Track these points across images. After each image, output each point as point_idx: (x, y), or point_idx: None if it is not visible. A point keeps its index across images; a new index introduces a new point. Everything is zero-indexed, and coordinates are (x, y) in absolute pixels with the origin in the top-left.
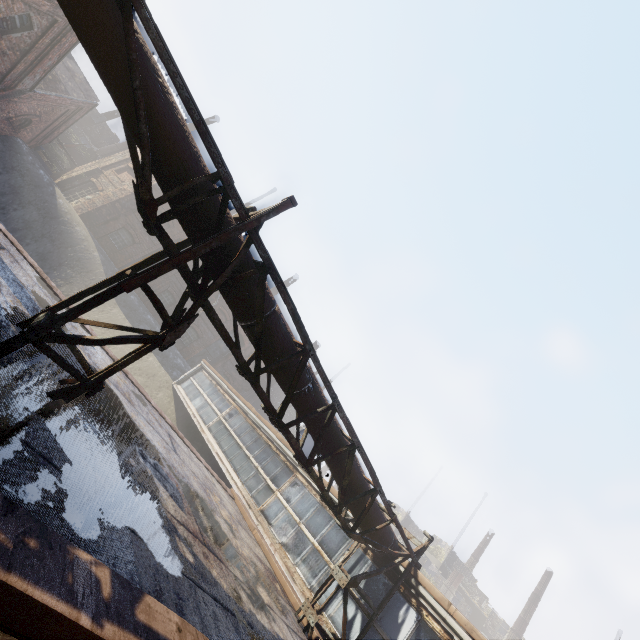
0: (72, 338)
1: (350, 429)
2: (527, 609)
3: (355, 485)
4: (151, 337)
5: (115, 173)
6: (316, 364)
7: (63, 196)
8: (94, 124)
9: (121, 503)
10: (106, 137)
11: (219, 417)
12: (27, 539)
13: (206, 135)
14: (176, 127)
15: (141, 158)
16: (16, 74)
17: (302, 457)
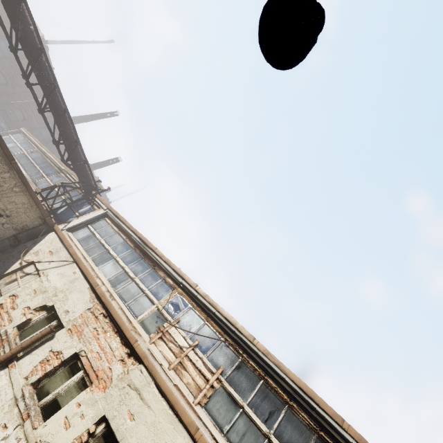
0: None
1: (63, 100)
2: None
3: (69, 139)
4: None
5: None
6: (46, 58)
7: None
8: None
9: None
10: None
11: (24, 152)
12: None
13: None
14: None
15: None
16: None
17: (40, 107)
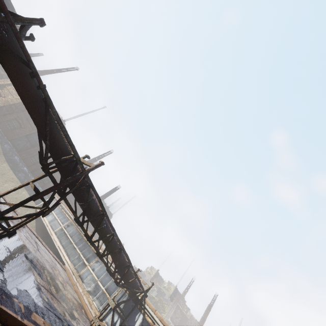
0: (8, 218)
1: (120, 242)
2: (205, 312)
3: (121, 264)
4: (39, 213)
5: (14, 88)
6: (107, 219)
7: None
8: None
9: (22, 280)
10: None
11: (61, 227)
12: (3, 296)
13: (72, 145)
14: (60, 137)
15: (45, 151)
16: None
17: (99, 254)
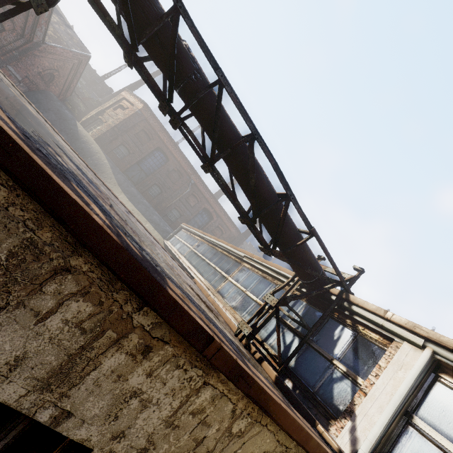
0: None
1: (242, 110)
2: None
3: (267, 199)
4: None
5: (112, 110)
6: (188, 22)
7: (82, 127)
8: (97, 84)
9: None
10: (105, 91)
11: (191, 249)
12: None
13: None
14: None
15: None
16: (30, 27)
17: (205, 157)
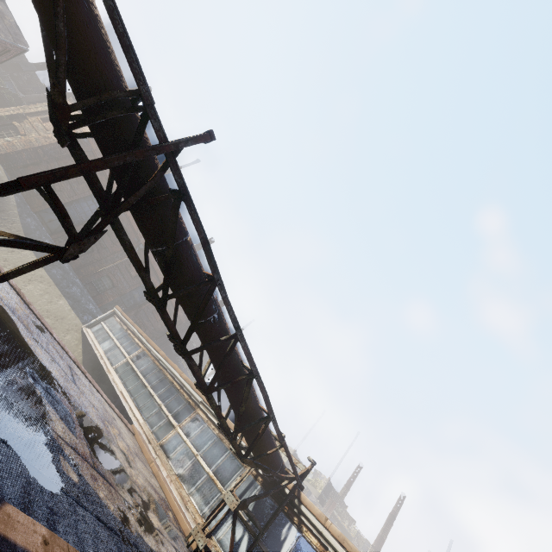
0: None
1: (250, 358)
2: (385, 528)
3: (251, 413)
4: (51, 246)
5: (40, 121)
6: (222, 294)
7: None
8: (22, 71)
9: None
10: (34, 86)
11: (127, 359)
12: None
13: (129, 49)
14: (98, 39)
15: (56, 58)
16: None
17: (203, 384)
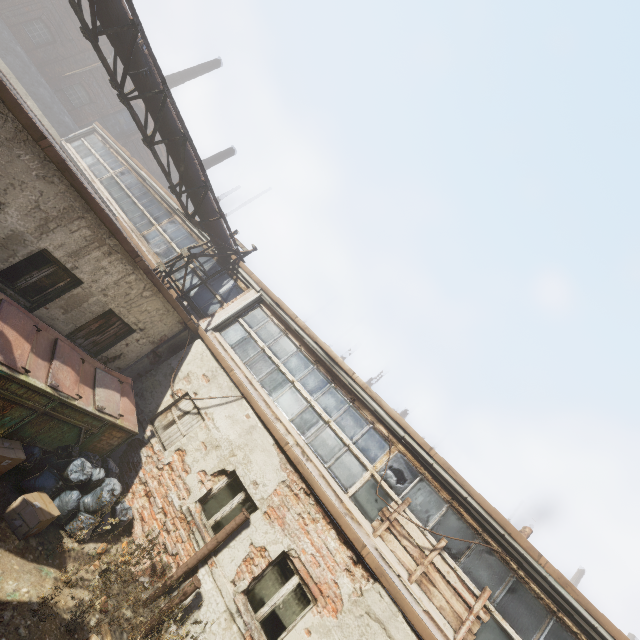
0: None
1: (180, 119)
2: None
3: (194, 182)
4: None
5: None
6: (145, 42)
7: None
8: None
9: None
10: None
11: (111, 174)
12: None
13: None
14: None
15: None
16: None
17: (146, 137)
